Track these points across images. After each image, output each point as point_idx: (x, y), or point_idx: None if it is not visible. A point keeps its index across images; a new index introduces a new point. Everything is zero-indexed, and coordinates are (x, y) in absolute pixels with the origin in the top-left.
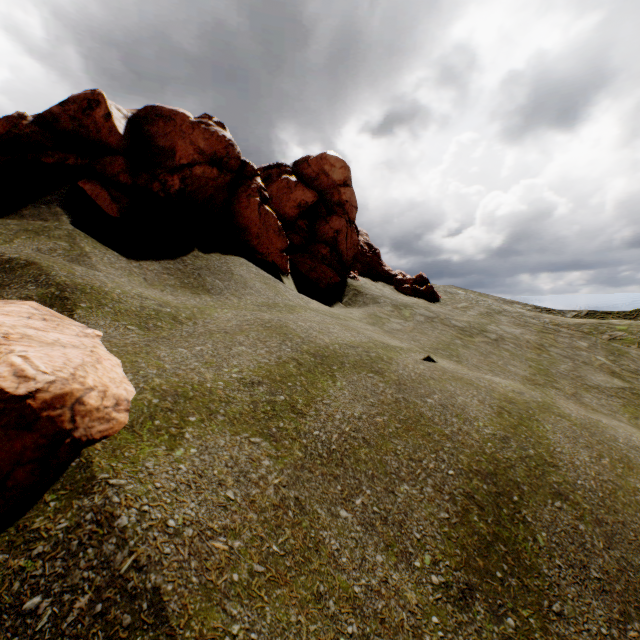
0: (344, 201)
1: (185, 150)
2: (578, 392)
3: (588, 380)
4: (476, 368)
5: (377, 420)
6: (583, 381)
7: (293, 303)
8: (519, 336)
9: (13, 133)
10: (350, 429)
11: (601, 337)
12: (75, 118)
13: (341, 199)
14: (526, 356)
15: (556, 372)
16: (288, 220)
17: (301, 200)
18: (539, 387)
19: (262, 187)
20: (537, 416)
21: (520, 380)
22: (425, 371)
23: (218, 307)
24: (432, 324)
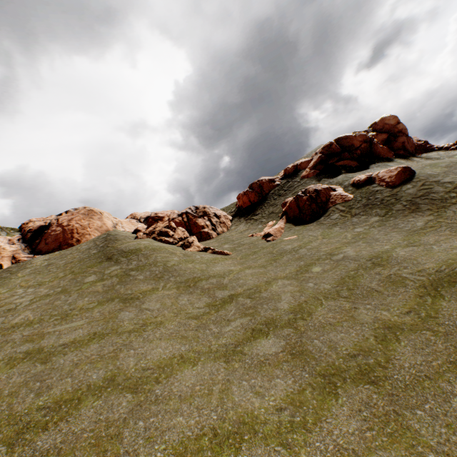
0: (400, 130)
1: (356, 143)
2: None
3: None
4: None
5: (452, 163)
6: None
7: None
8: None
9: (321, 159)
10: (446, 165)
11: None
12: (326, 150)
13: (398, 130)
14: None
15: None
16: None
17: (381, 139)
18: None
19: (377, 141)
20: None
21: None
22: None
23: None
24: None
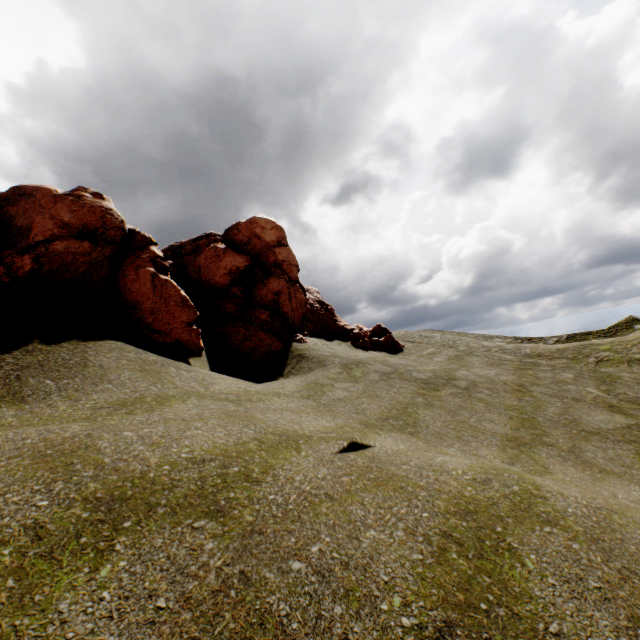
0: (281, 261)
1: (43, 225)
2: (576, 444)
3: (584, 423)
4: (438, 437)
5: None
6: (579, 426)
7: (177, 391)
8: (494, 378)
9: None
10: None
11: (587, 360)
12: None
13: (277, 259)
14: (505, 403)
15: (544, 419)
16: (220, 289)
17: (232, 266)
18: (525, 448)
19: (158, 256)
20: (510, 537)
21: (498, 443)
22: (323, 482)
23: (16, 424)
24: (388, 381)
